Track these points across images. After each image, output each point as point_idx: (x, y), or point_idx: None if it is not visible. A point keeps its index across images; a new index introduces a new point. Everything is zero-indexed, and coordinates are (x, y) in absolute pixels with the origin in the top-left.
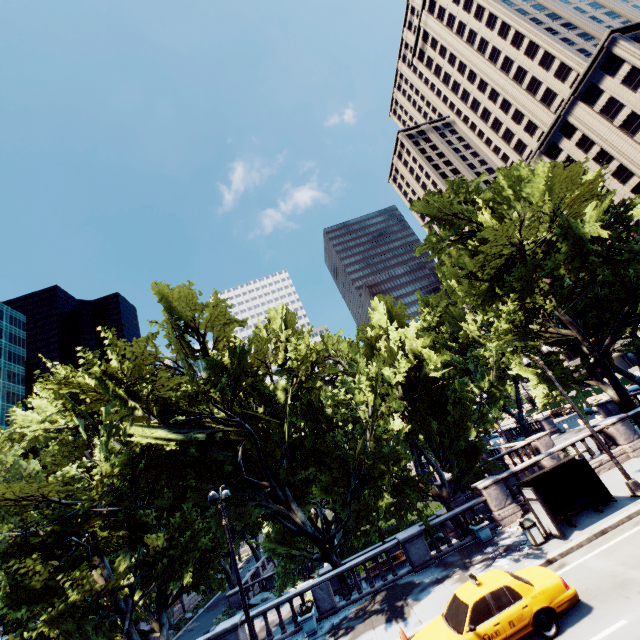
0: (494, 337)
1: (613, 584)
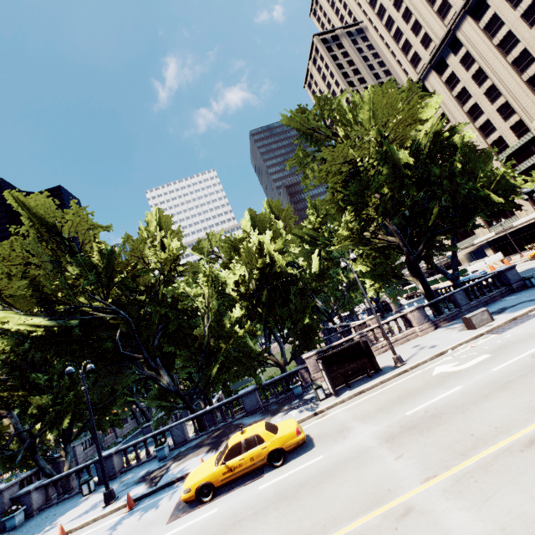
0: (336, 242)
1: (337, 430)
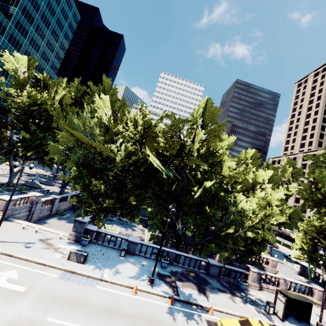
0: (306, 223)
1: None
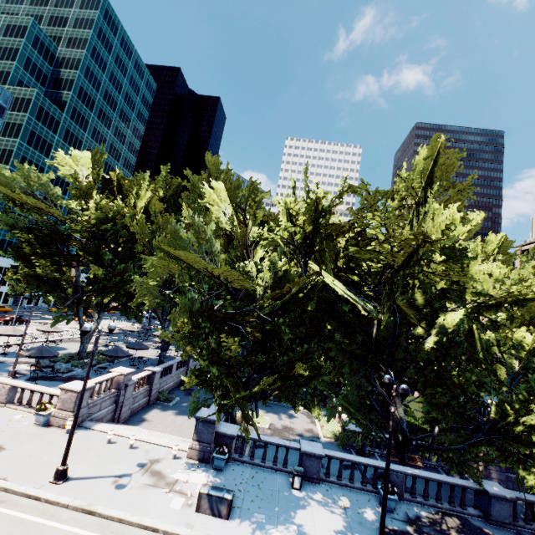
0: None
1: None
